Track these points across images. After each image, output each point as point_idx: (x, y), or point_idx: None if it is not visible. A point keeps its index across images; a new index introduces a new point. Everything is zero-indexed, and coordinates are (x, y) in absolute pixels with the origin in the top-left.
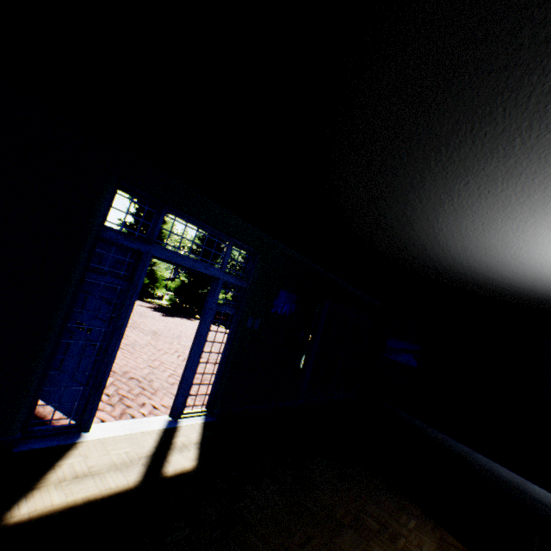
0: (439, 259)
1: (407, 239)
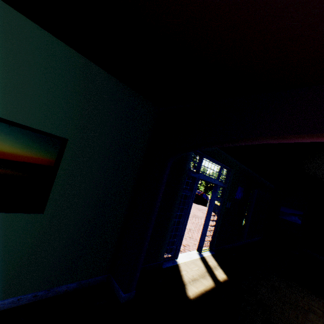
0: None
1: None
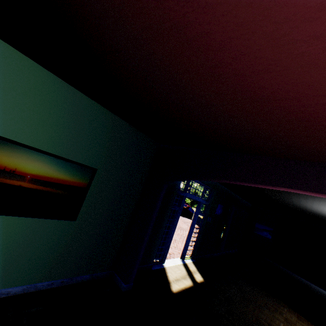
0: (297, 204)
1: (287, 199)
